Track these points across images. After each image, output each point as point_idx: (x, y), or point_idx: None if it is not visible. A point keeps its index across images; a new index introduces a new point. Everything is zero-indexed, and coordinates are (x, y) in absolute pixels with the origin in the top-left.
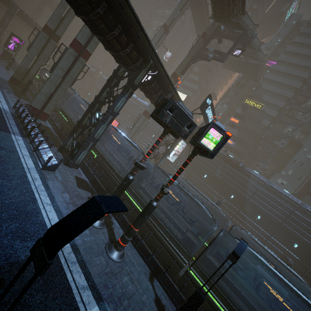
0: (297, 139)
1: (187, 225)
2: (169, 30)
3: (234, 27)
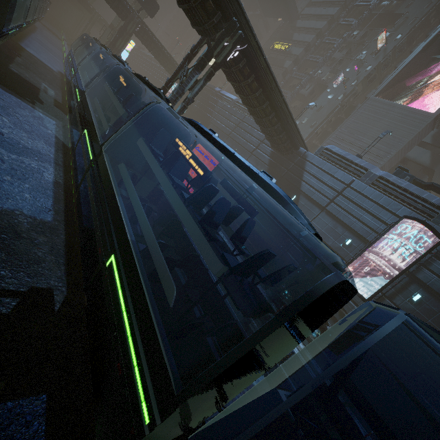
0: (324, 81)
1: None
2: None
3: None
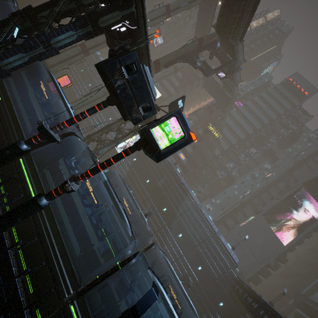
0: (233, 176)
1: (94, 240)
2: (171, 15)
3: (228, 51)
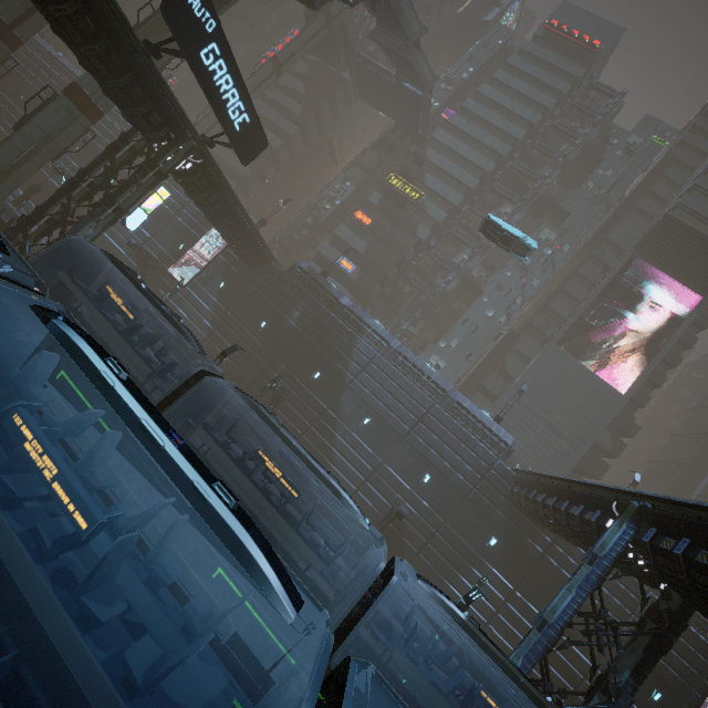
0: (475, 278)
1: None
2: None
3: None
